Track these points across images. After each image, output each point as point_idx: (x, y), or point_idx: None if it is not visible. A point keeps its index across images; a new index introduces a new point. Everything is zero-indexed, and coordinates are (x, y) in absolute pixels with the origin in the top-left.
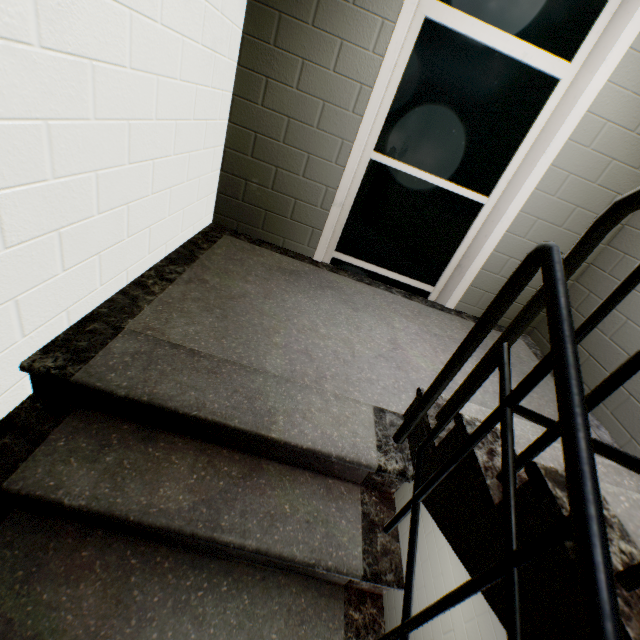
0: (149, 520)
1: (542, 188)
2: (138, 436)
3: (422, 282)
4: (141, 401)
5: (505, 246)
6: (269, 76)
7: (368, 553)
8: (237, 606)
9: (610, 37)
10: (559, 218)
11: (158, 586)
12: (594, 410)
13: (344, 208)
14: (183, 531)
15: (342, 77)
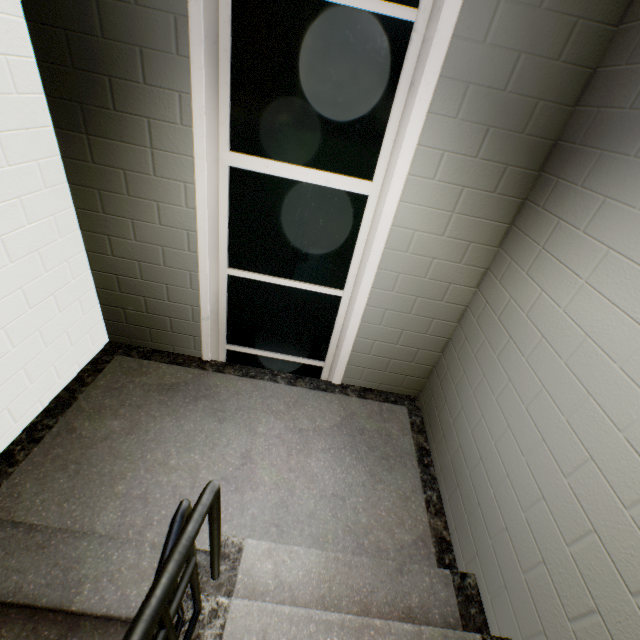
0: None
1: (379, 287)
2: None
3: (313, 359)
4: None
5: (366, 333)
6: (110, 234)
7: None
8: None
9: (392, 165)
10: (405, 307)
11: None
12: (441, 491)
13: (220, 312)
14: None
15: (169, 227)
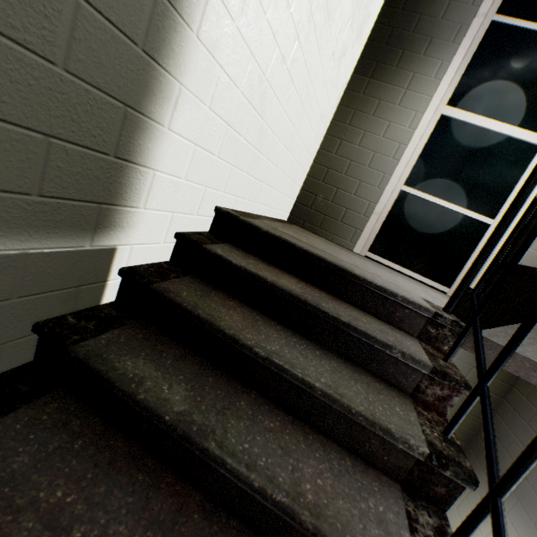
0: (278, 284)
1: None
2: (263, 262)
3: (438, 283)
4: (275, 236)
5: None
6: (342, 139)
7: (433, 361)
8: (328, 363)
9: None
10: None
11: (274, 332)
12: None
13: (378, 220)
14: (299, 296)
15: (387, 140)
